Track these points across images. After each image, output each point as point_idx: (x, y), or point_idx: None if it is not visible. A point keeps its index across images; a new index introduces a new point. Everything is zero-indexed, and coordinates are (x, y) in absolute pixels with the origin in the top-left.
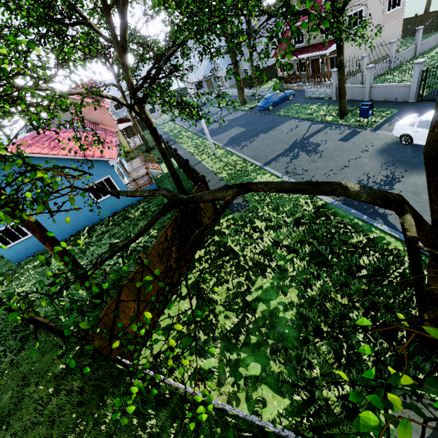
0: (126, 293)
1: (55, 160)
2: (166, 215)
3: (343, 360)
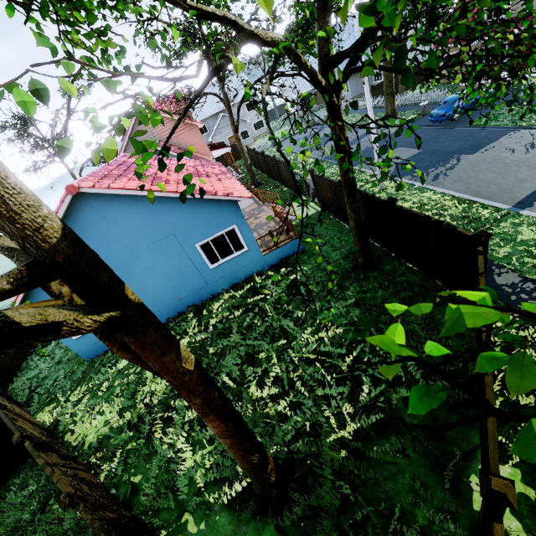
0: None
1: (157, 200)
2: (343, 297)
3: None
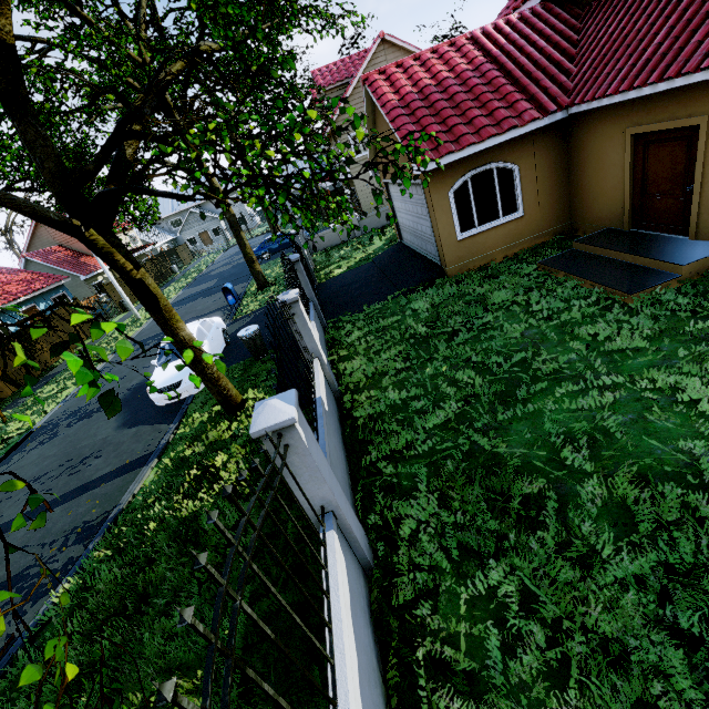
0: None
1: None
2: None
3: None
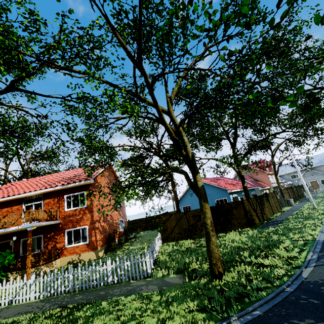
0: (174, 216)
1: (209, 185)
2: None
3: (188, 261)
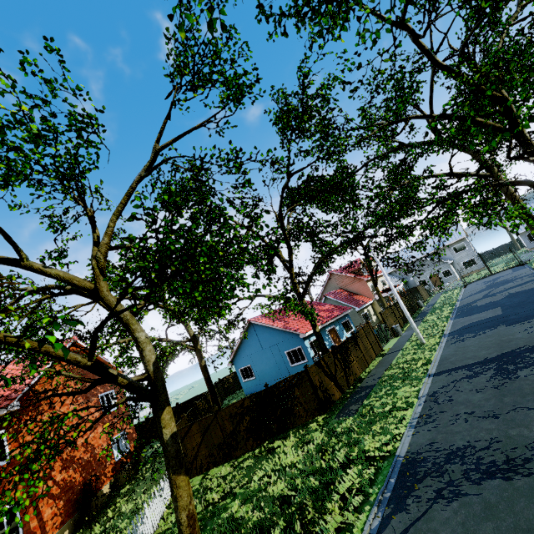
0: (197, 426)
1: (272, 328)
2: None
3: None
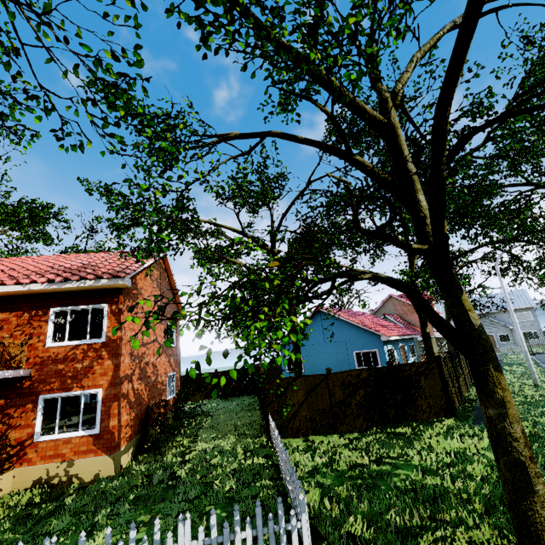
0: (302, 382)
1: (345, 323)
2: None
3: (399, 522)
